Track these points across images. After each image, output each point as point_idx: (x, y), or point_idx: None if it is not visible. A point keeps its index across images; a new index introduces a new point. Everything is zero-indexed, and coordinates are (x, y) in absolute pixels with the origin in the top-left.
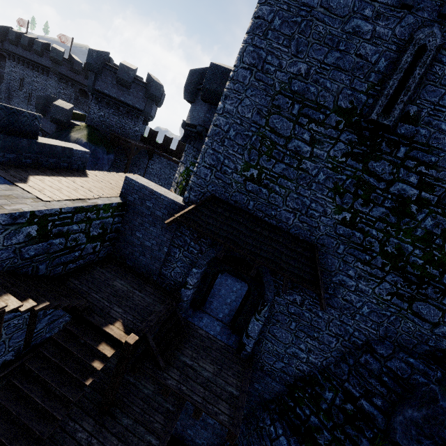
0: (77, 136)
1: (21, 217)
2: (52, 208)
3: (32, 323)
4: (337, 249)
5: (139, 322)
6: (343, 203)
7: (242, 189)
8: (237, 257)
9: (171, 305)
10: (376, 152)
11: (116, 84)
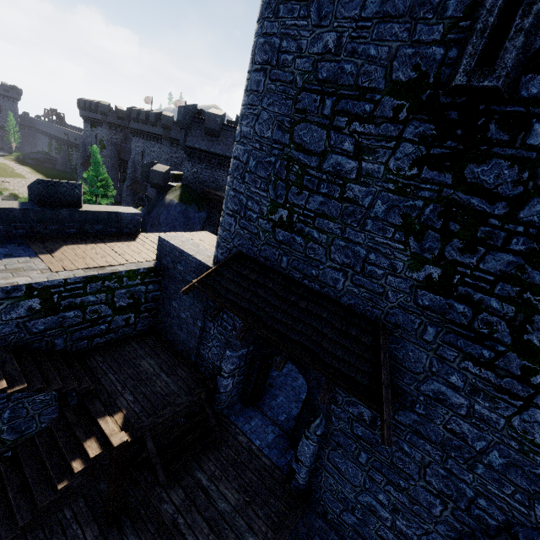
0: (171, 197)
1: (15, 290)
2: (55, 279)
3: (64, 400)
4: (423, 334)
5: (145, 416)
6: (424, 249)
7: (271, 240)
8: None
9: (199, 397)
10: (478, 146)
11: (205, 136)
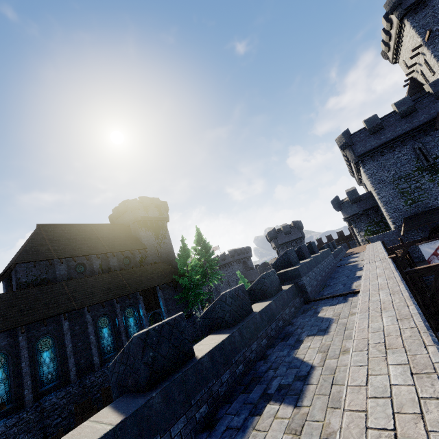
0: None
1: None
2: None
3: None
4: None
5: None
6: None
7: (411, 208)
8: (435, 229)
9: None
10: (438, 169)
11: (285, 236)
